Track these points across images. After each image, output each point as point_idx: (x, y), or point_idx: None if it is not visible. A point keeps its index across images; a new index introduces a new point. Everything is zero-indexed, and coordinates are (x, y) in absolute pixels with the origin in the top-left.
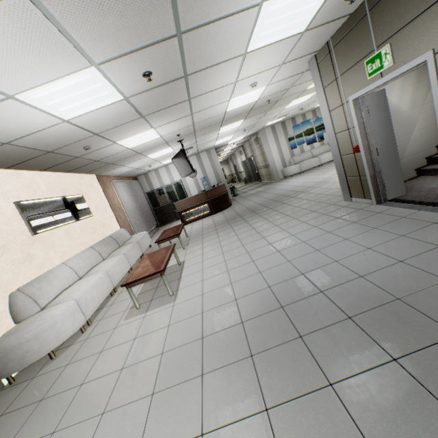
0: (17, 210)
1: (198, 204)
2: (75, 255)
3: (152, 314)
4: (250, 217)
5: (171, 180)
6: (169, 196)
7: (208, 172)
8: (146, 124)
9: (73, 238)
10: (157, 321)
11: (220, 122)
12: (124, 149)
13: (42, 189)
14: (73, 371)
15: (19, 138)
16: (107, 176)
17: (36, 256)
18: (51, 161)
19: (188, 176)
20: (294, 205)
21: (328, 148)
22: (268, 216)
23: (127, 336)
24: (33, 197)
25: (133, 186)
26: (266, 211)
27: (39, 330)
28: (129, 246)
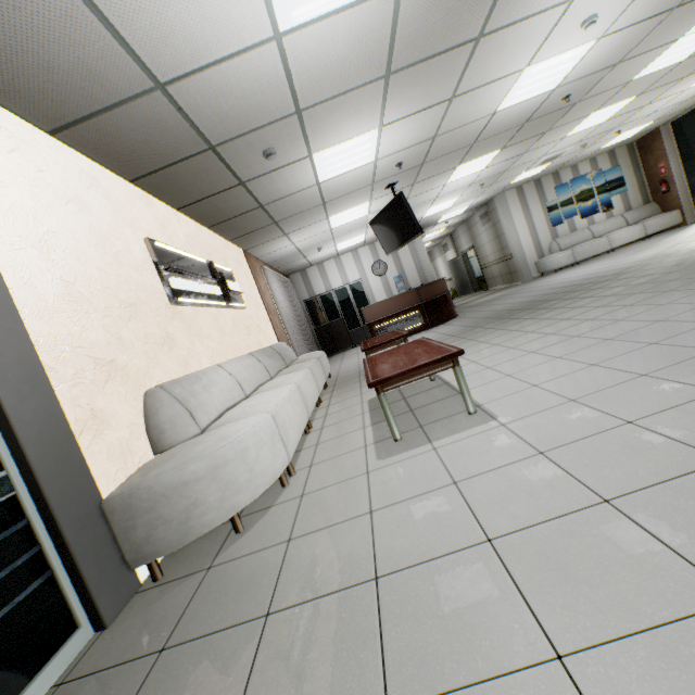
0: (149, 254)
1: (402, 311)
2: (232, 359)
3: (455, 443)
4: (530, 314)
5: (344, 280)
6: (341, 305)
7: (406, 267)
8: (377, 108)
9: (224, 333)
10: (488, 450)
11: (469, 145)
12: (311, 183)
13: (179, 237)
14: (320, 552)
15: (185, 77)
16: (256, 258)
17: (178, 341)
18: (203, 181)
19: (372, 275)
20: (631, 284)
21: (622, 223)
22: (580, 304)
23: (422, 481)
24: (169, 244)
25: (287, 286)
26: (561, 302)
27: (217, 460)
28: (309, 361)
